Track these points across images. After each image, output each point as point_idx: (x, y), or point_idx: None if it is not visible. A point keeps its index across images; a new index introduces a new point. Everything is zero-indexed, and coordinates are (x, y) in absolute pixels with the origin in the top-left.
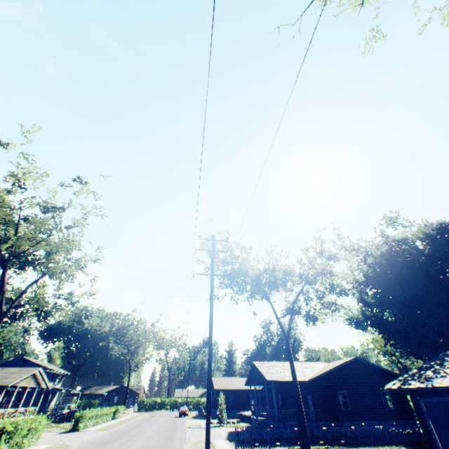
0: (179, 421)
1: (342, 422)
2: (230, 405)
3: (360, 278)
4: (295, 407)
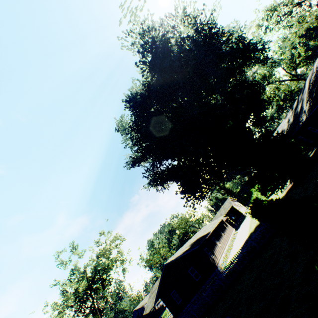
0: None
1: (182, 313)
2: None
3: (151, 178)
4: None
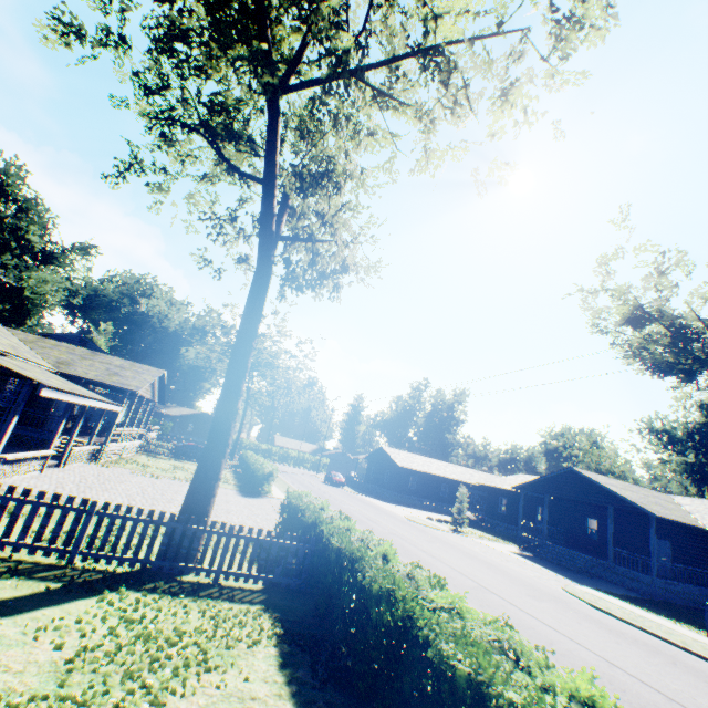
0: (367, 502)
1: None
2: (412, 491)
3: None
4: (615, 545)
